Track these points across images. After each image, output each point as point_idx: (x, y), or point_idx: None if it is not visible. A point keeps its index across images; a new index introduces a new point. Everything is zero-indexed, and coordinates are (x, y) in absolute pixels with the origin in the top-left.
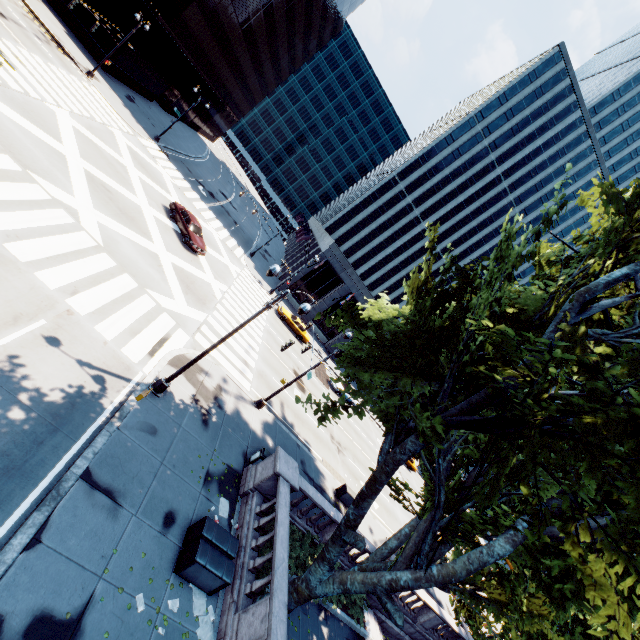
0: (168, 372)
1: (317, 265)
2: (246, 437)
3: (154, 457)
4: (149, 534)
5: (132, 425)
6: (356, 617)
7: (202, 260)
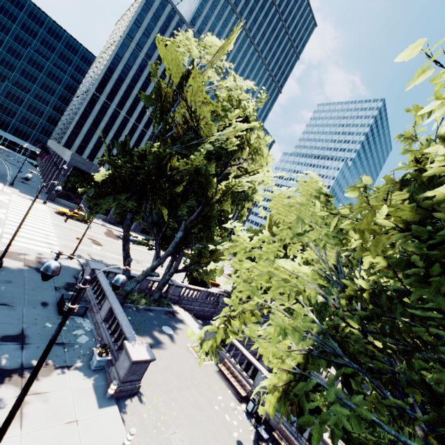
0: None
1: (69, 172)
2: (71, 271)
3: (18, 289)
4: (37, 310)
5: None
6: (166, 306)
7: None
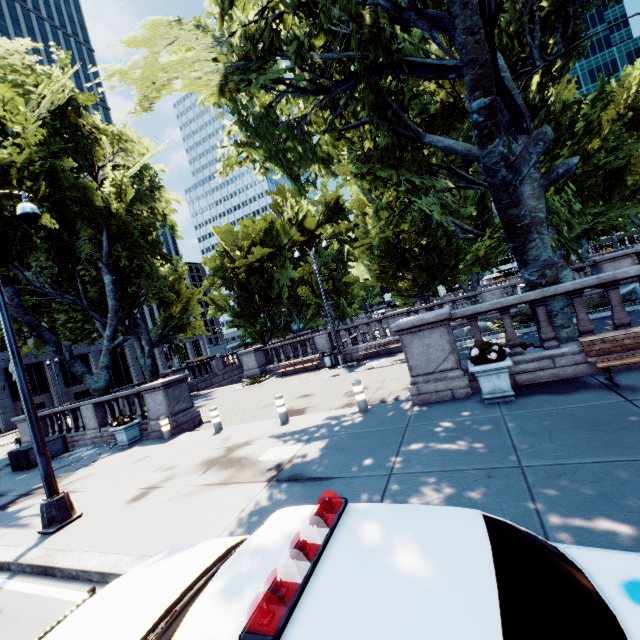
0: None
1: None
2: None
3: None
4: None
5: None
6: None
7: None
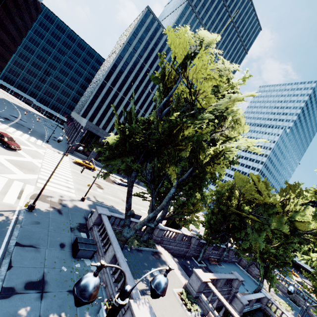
0: (32, 202)
1: (84, 134)
2: (82, 212)
3: (44, 230)
4: (56, 252)
5: (27, 224)
6: (152, 247)
7: (21, 152)
